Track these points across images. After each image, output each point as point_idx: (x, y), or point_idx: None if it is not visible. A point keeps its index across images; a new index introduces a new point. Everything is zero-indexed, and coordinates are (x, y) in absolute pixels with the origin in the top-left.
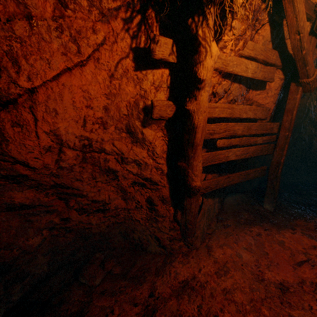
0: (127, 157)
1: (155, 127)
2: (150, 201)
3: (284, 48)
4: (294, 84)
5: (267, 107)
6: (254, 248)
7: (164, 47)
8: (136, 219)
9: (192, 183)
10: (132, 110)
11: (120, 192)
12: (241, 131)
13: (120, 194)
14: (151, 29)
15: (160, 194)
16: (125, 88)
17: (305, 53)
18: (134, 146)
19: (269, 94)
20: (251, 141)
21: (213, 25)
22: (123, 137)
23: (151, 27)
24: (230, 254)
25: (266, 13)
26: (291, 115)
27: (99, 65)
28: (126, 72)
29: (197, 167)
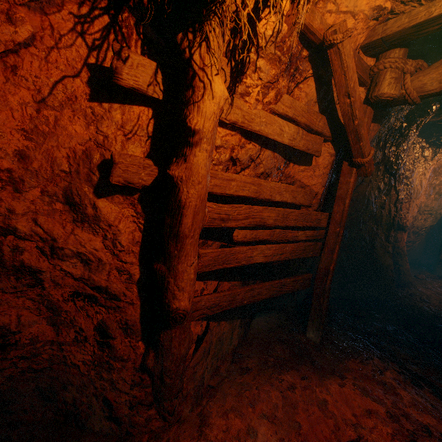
0: (63, 247)
1: (120, 199)
2: (102, 329)
3: (334, 114)
4: (347, 164)
5: (311, 189)
6: (280, 415)
7: (139, 71)
8: (73, 362)
9: (173, 302)
10: (79, 165)
11: (45, 311)
12: (273, 220)
13: (44, 315)
14: (127, 43)
15: (123, 317)
16: (68, 127)
17: (358, 123)
18: (78, 229)
19: (316, 173)
20: (288, 236)
21: (230, 59)
22: (56, 210)
23: (127, 39)
24: (238, 431)
25: (309, 63)
26: (344, 204)
27: (17, 78)
28: (72, 100)
29: (184, 274)
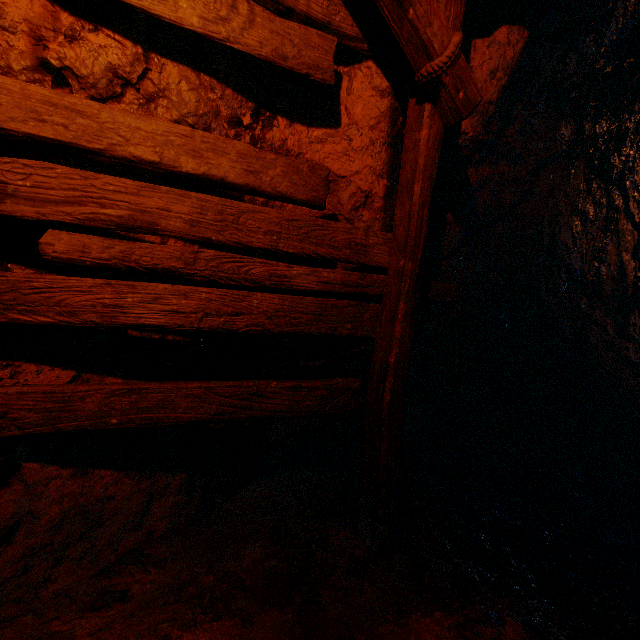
0: None
1: None
2: None
3: None
4: (415, 101)
5: (318, 164)
6: None
7: None
8: None
9: None
10: None
11: None
12: (186, 221)
13: None
14: None
15: None
16: None
17: None
18: None
19: (355, 143)
20: (255, 271)
21: None
22: None
23: None
24: None
25: None
26: (411, 198)
27: None
28: None
29: None
